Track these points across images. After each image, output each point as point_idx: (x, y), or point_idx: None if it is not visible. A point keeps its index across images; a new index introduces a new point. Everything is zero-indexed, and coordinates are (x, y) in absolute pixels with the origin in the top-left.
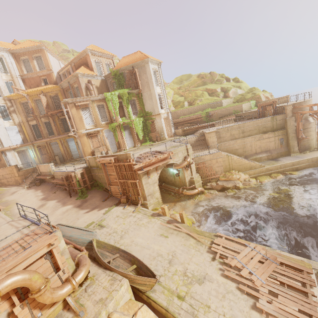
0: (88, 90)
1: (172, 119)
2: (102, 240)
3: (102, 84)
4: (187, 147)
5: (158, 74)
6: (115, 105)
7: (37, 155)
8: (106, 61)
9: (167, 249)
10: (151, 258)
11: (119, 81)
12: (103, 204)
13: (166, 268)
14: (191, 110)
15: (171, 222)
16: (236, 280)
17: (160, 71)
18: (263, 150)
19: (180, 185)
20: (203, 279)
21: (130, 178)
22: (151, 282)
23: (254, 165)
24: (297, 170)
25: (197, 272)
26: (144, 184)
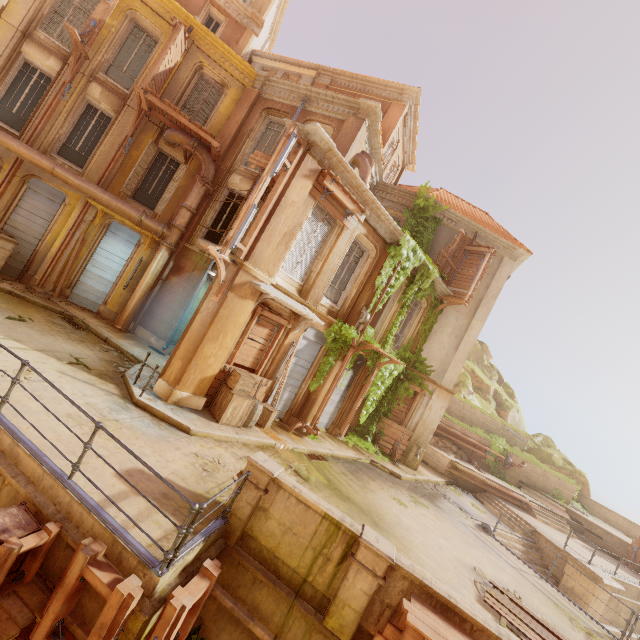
0: None
1: None
2: None
3: None
4: None
5: None
6: (393, 281)
7: None
8: (396, 157)
9: None
10: None
11: (416, 228)
12: None
13: None
14: (468, 413)
15: None
16: None
17: None
18: None
19: None
20: None
21: None
22: None
23: None
24: None
25: None
26: None
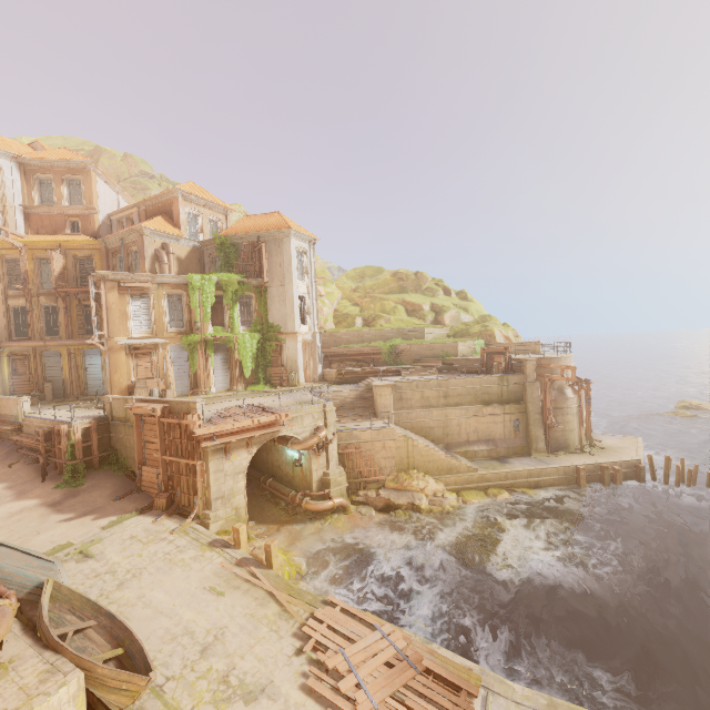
0: (158, 262)
1: (324, 347)
2: (72, 586)
3: (192, 255)
4: (326, 408)
5: (308, 259)
6: (205, 299)
7: (2, 374)
8: (211, 216)
9: (210, 621)
10: (168, 637)
11: (226, 256)
12: (112, 507)
13: (191, 661)
14: (364, 336)
15: (245, 564)
16: (325, 701)
17: (312, 255)
18: (481, 438)
19: (302, 487)
20: (259, 693)
21: (187, 454)
22: (136, 686)
23: (457, 464)
24: (538, 487)
25: (253, 676)
26: (214, 471)
